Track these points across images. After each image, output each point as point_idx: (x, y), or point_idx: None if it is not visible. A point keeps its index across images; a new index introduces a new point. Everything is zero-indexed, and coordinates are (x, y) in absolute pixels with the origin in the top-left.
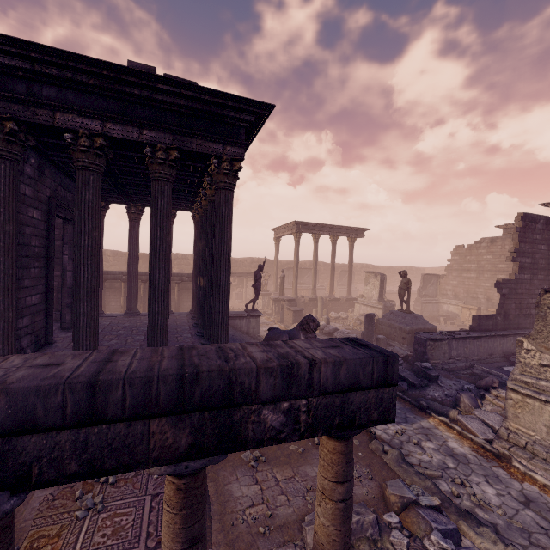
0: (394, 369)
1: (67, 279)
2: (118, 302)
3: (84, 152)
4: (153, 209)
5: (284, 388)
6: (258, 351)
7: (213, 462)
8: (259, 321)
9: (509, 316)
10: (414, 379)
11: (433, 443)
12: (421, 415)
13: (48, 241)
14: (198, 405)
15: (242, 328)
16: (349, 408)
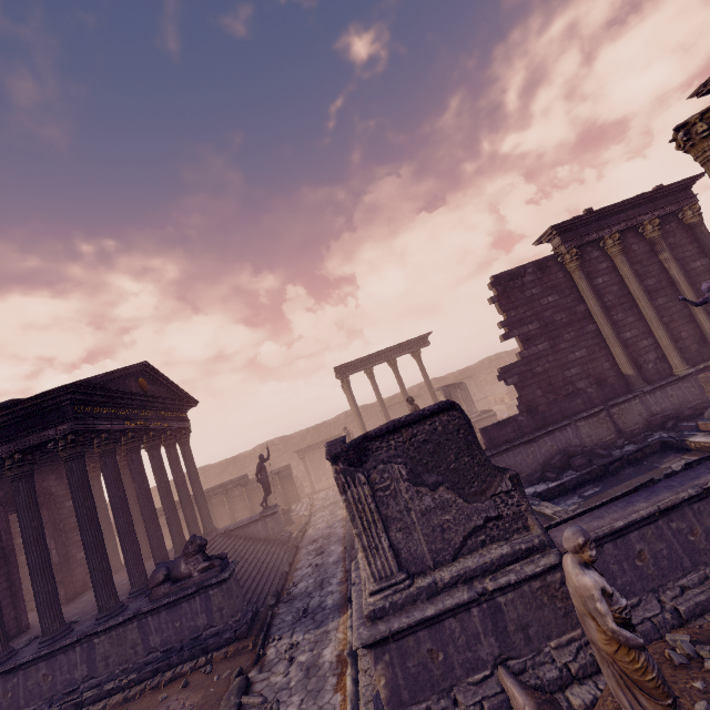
0: None
1: (53, 558)
2: (187, 533)
3: None
4: (15, 506)
5: None
6: None
7: None
8: (276, 519)
9: (538, 409)
10: None
11: (311, 653)
12: (343, 611)
13: (3, 542)
14: None
15: (260, 534)
16: None
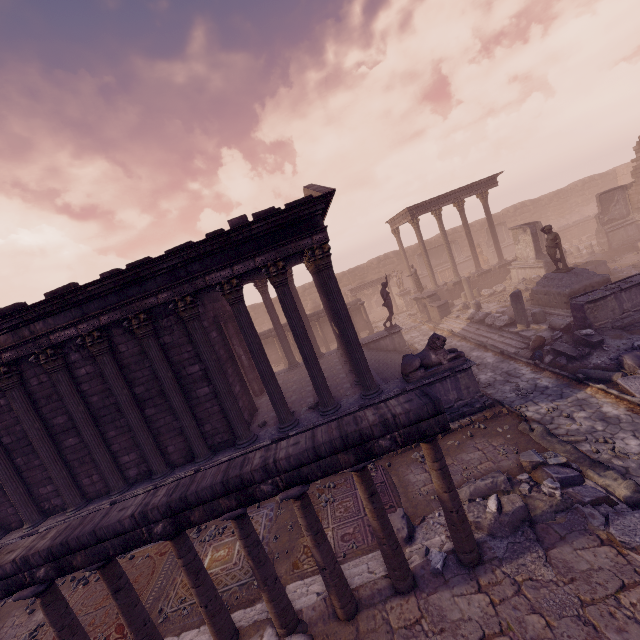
0: (441, 406)
1: (244, 362)
2: (276, 354)
3: (230, 293)
4: (283, 308)
5: (385, 430)
6: (371, 414)
7: (366, 464)
8: (401, 335)
9: None
10: (572, 351)
11: (586, 412)
12: (578, 387)
13: (226, 346)
14: (352, 445)
15: (388, 347)
16: (421, 430)
